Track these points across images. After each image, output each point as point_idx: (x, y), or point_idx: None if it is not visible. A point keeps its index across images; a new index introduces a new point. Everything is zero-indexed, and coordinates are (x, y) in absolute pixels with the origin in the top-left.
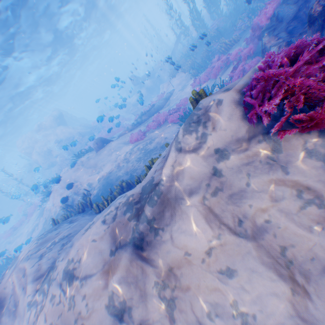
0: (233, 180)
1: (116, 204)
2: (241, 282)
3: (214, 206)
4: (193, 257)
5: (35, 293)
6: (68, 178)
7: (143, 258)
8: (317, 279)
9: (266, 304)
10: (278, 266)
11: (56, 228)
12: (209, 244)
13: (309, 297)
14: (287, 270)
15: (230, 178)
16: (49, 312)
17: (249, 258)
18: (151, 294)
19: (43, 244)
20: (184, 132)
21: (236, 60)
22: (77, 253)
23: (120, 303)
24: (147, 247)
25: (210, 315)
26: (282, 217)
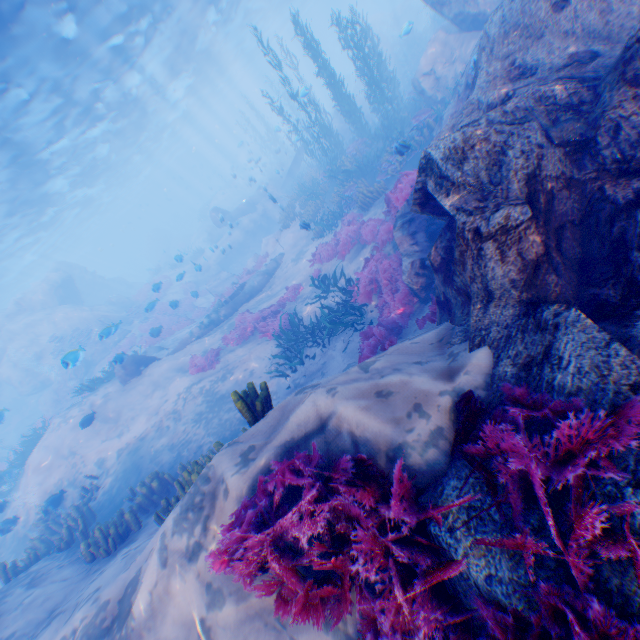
0: None
1: (78, 620)
2: None
3: None
4: None
5: None
6: (59, 444)
7: None
8: None
9: None
10: None
11: None
12: None
13: None
14: None
15: None
16: None
17: None
18: None
19: None
20: (176, 526)
21: (374, 239)
22: None
23: None
24: None
25: None
26: None
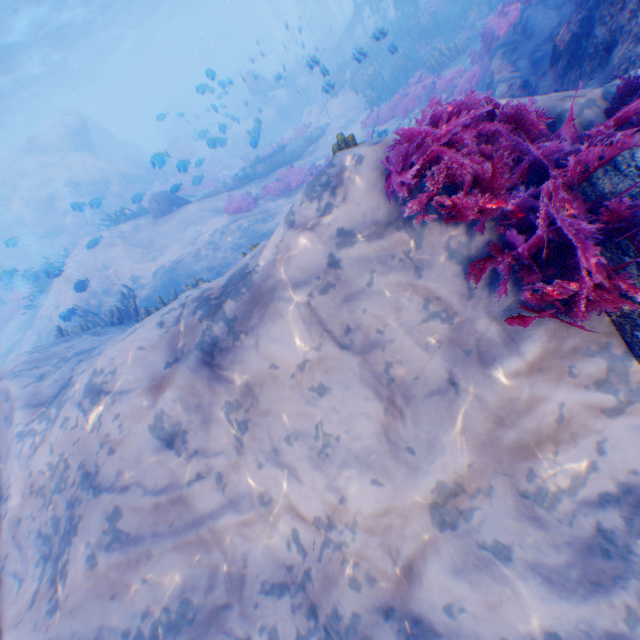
0: (353, 276)
1: (182, 299)
2: (333, 400)
3: (321, 308)
4: (280, 371)
5: (30, 422)
6: (93, 261)
7: (213, 370)
8: (415, 399)
9: (354, 425)
10: (379, 385)
11: (66, 340)
12: (305, 355)
13: (402, 418)
14: (387, 390)
15: (350, 273)
16: (58, 439)
17: (348, 374)
18: (217, 416)
19: (43, 359)
20: (302, 197)
21: (448, 92)
22: (110, 361)
23: (171, 425)
24: (221, 356)
25: (289, 438)
26: (399, 329)
